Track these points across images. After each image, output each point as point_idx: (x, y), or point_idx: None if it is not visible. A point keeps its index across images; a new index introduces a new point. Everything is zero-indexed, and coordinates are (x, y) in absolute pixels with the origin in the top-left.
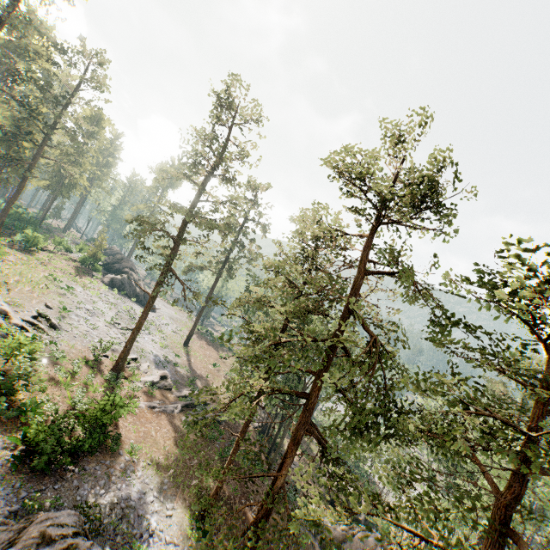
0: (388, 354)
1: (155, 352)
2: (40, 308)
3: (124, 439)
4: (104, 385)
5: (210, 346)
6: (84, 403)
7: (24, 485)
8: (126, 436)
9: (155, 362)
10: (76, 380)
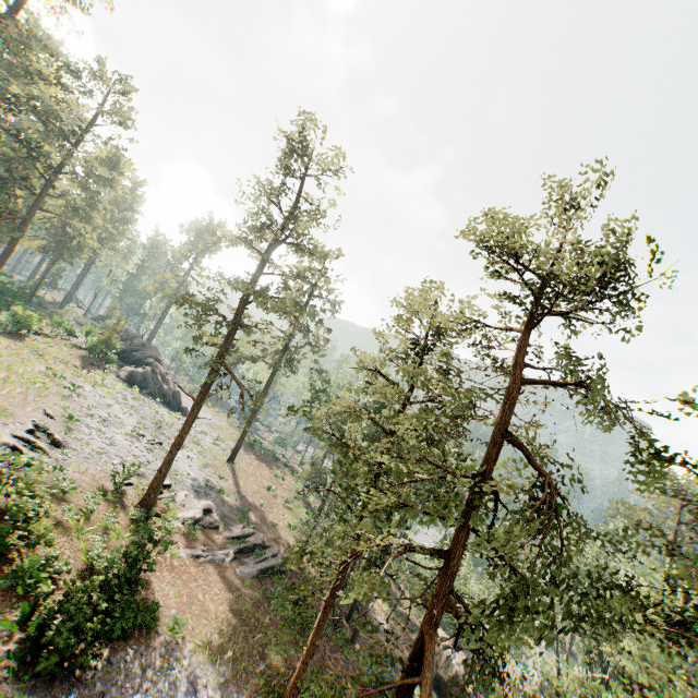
0: (563, 496)
1: (193, 474)
2: (38, 418)
3: (162, 609)
4: (130, 528)
5: (261, 462)
6: (106, 558)
7: None
8: (165, 605)
9: (195, 488)
10: (92, 522)
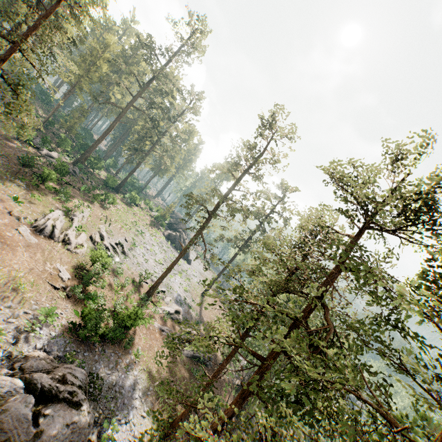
0: (342, 346)
1: (179, 292)
2: (121, 240)
3: (135, 343)
4: (137, 301)
5: (220, 303)
6: (121, 307)
7: (70, 343)
8: (137, 342)
9: (177, 299)
10: (123, 291)
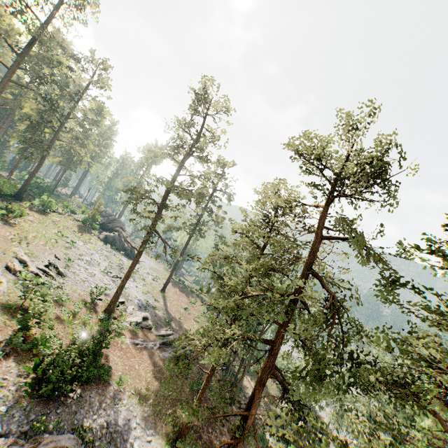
0: (344, 309)
1: (139, 297)
2: (51, 259)
3: (113, 371)
4: (98, 324)
5: (182, 293)
6: (83, 339)
7: (33, 409)
8: (115, 369)
9: (139, 305)
10: (77, 319)
